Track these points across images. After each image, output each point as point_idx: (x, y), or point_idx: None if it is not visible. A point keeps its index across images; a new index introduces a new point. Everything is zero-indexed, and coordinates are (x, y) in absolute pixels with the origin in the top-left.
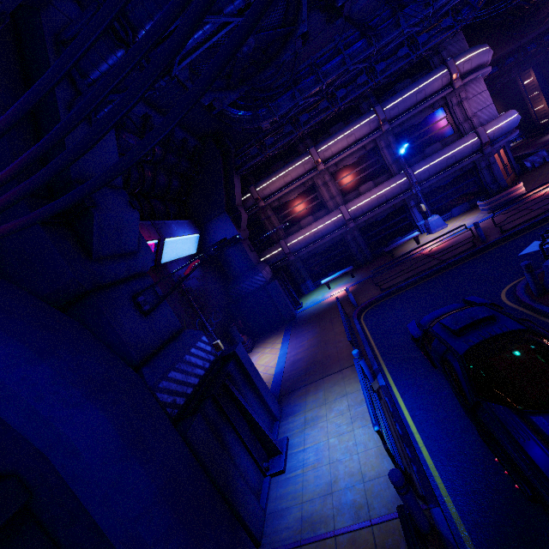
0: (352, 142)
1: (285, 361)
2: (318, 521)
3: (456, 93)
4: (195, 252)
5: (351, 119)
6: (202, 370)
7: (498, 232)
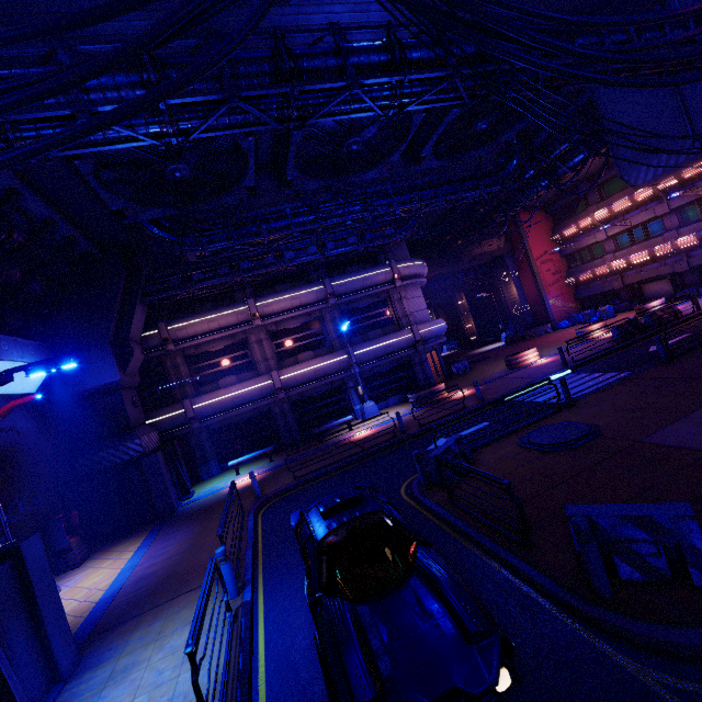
0: (296, 306)
1: (127, 578)
2: None
3: (398, 290)
4: (33, 391)
5: (300, 283)
6: None
7: (418, 426)
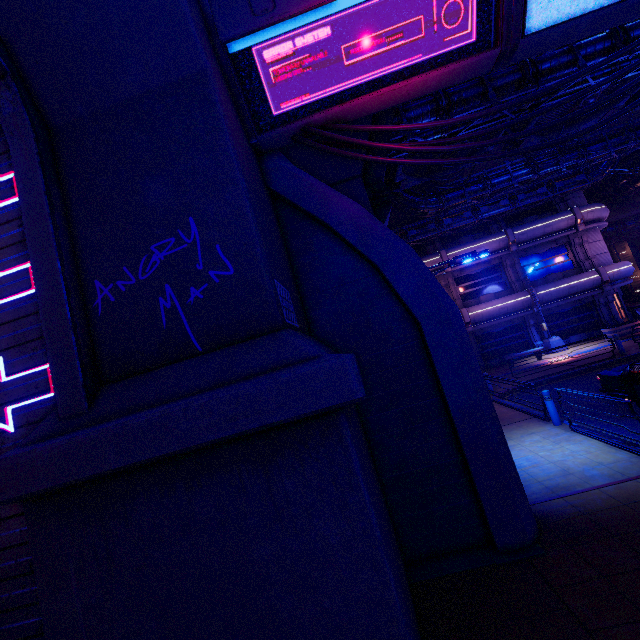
0: None
1: None
2: (569, 486)
3: (578, 235)
4: None
5: (480, 236)
6: None
7: (636, 350)
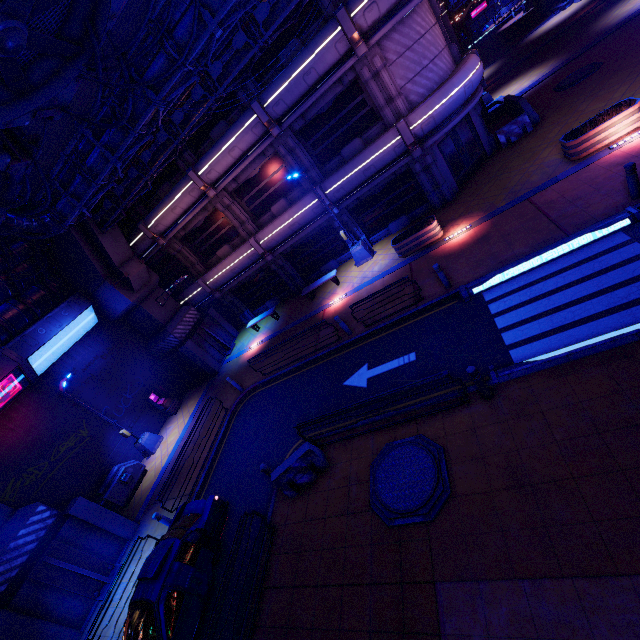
0: (239, 155)
1: (174, 452)
2: None
3: (369, 58)
4: (96, 322)
5: (233, 114)
6: (35, 542)
7: (367, 322)
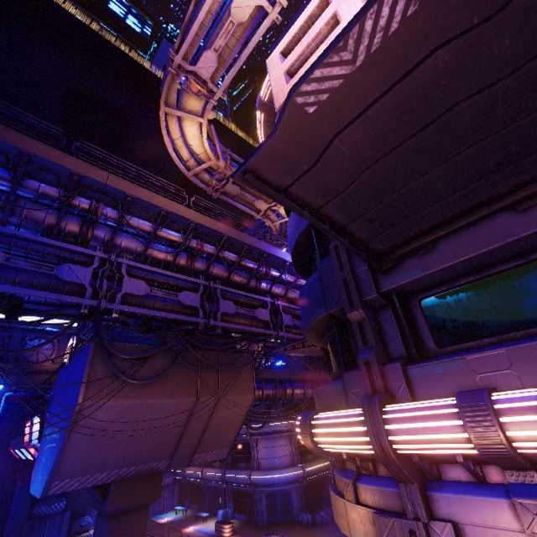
0: None
1: None
2: None
3: (253, 440)
4: None
5: None
6: (53, 511)
7: None
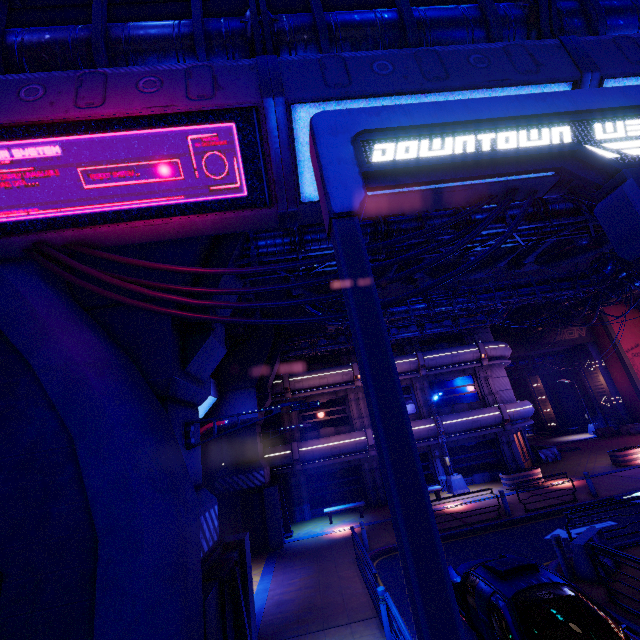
0: None
1: (266, 599)
2: None
3: (483, 369)
4: (201, 417)
5: (394, 354)
6: (207, 545)
7: (522, 510)
